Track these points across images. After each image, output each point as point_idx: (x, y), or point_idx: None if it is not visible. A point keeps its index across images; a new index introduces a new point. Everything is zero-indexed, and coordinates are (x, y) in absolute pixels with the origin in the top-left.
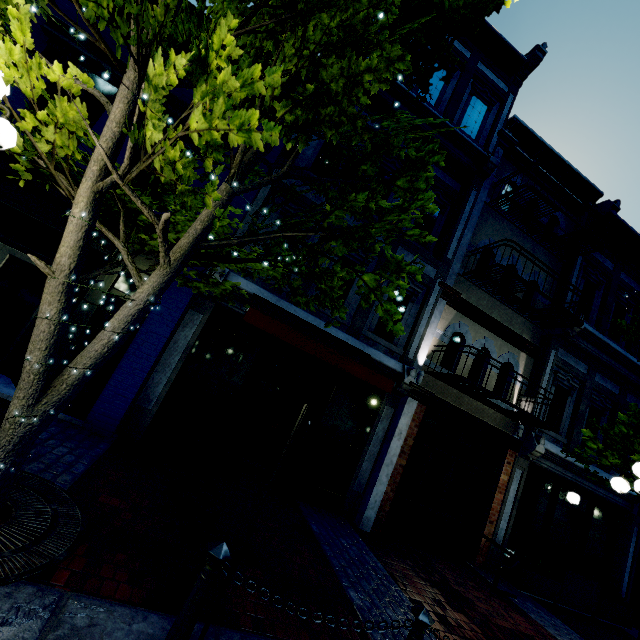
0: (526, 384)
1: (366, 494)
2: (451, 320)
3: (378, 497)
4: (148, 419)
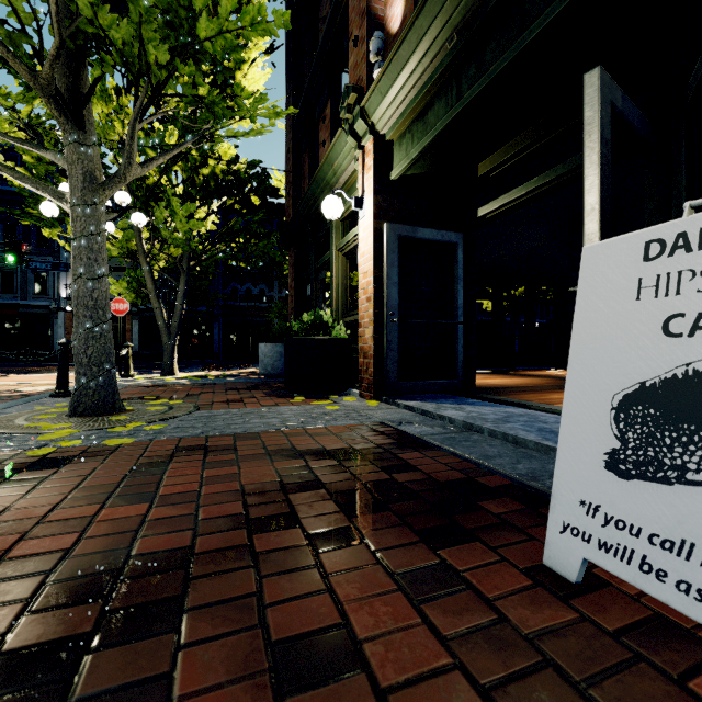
0: None
1: None
2: None
3: None
4: None
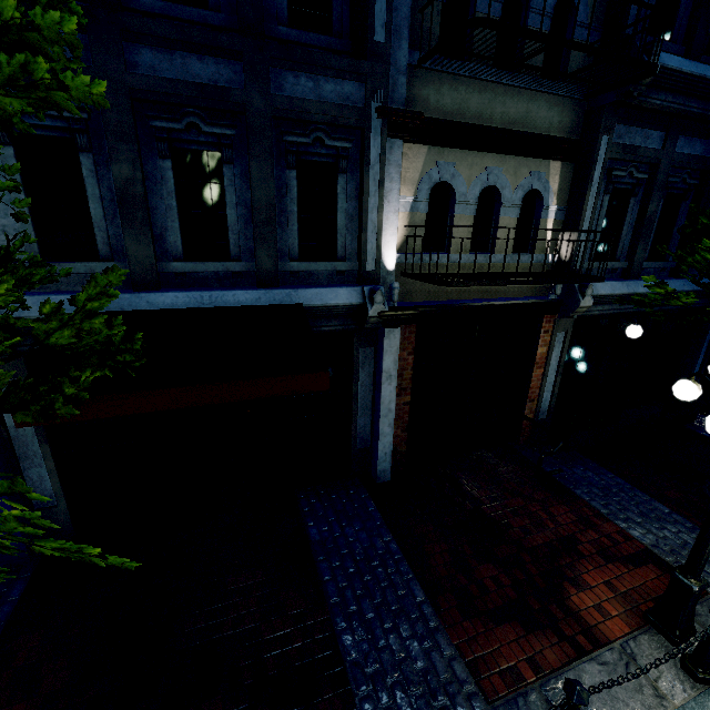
0: (554, 240)
1: (374, 448)
2: (422, 168)
3: (387, 449)
4: (65, 515)
